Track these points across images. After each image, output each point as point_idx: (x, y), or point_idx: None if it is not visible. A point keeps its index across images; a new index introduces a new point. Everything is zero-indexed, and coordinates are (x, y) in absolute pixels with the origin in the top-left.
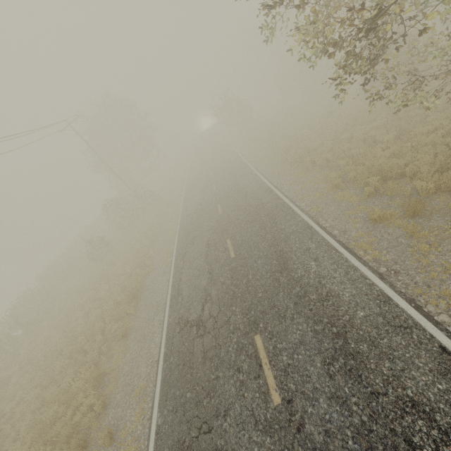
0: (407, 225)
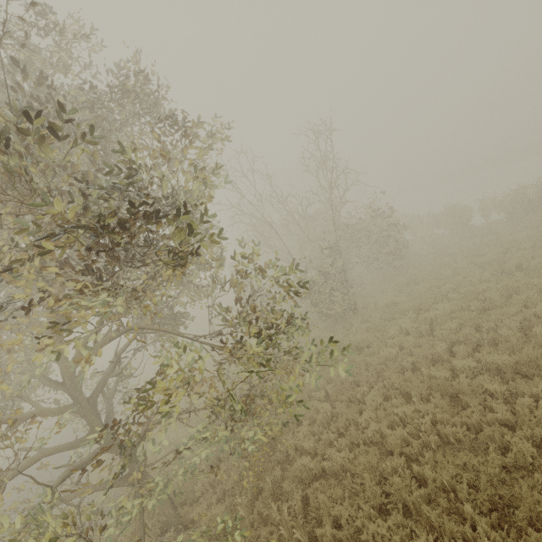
0: None
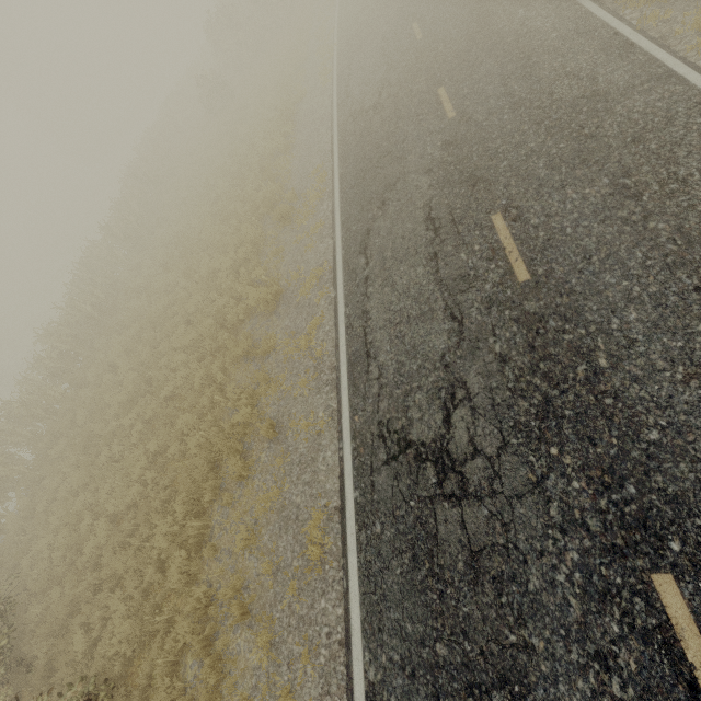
0: None
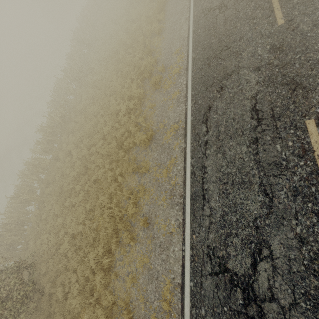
0: None
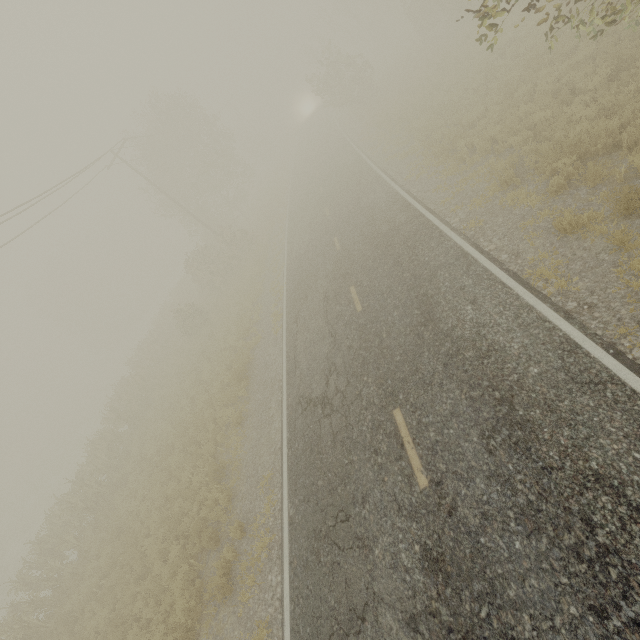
0: (615, 231)
